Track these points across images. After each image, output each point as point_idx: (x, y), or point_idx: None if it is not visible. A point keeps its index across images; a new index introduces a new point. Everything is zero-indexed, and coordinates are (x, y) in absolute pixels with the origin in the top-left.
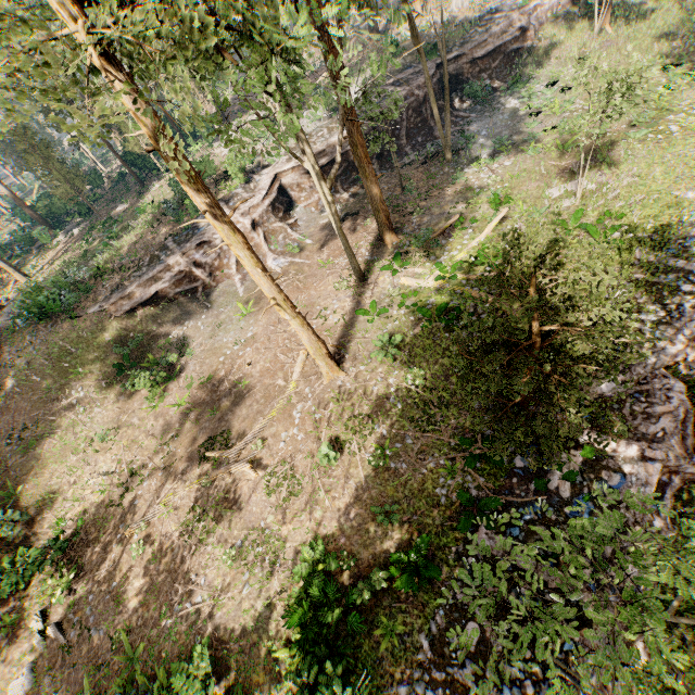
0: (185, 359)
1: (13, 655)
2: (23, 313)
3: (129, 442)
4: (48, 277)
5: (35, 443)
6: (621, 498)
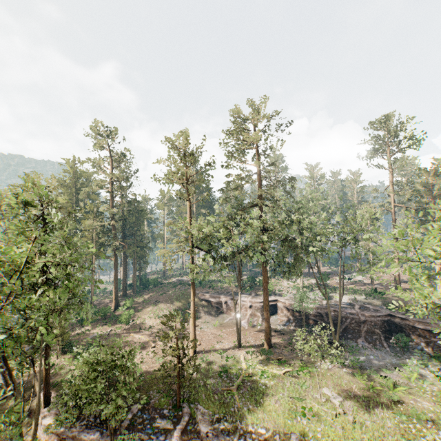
0: None
1: (102, 330)
2: None
3: (159, 323)
4: (210, 279)
5: (155, 306)
6: (154, 439)
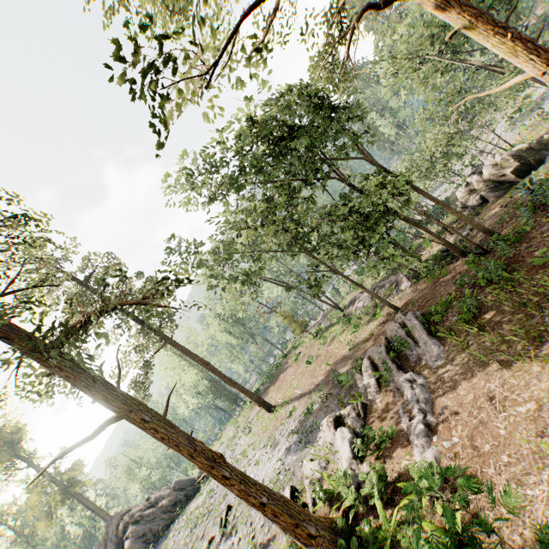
0: None
1: None
2: None
3: None
4: None
5: None
6: None
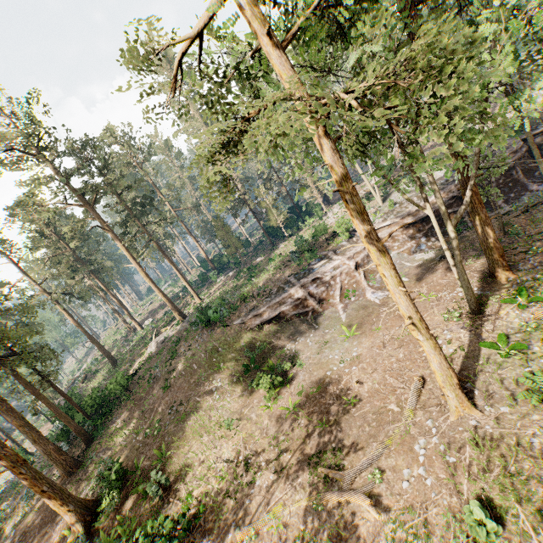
0: (295, 369)
1: None
2: (196, 320)
3: (247, 435)
4: (212, 300)
5: (184, 417)
6: None
